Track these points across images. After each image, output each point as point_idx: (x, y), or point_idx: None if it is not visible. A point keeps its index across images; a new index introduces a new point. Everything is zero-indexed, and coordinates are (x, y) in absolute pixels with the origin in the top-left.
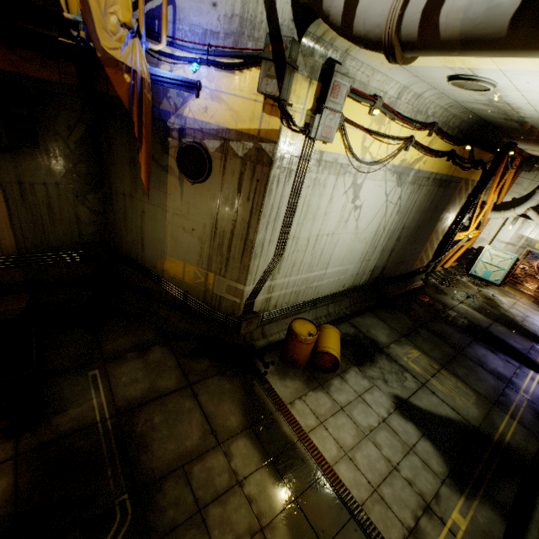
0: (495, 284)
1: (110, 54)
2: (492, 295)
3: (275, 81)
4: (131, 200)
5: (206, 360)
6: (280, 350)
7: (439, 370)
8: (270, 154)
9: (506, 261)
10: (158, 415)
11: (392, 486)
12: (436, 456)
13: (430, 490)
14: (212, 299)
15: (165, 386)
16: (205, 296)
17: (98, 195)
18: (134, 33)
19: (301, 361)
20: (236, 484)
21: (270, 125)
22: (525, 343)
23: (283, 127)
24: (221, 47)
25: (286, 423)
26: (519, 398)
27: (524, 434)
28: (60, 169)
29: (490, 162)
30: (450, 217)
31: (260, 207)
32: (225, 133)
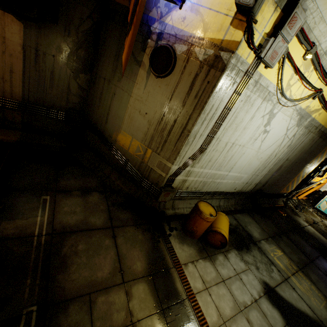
0: None
1: None
2: None
3: None
4: (108, 84)
5: (129, 212)
6: (183, 221)
7: (297, 271)
8: (225, 61)
9: None
10: (82, 244)
11: None
12: None
13: None
14: (145, 169)
15: (94, 222)
16: (140, 165)
17: (86, 76)
18: None
19: (197, 234)
20: (129, 325)
21: (233, 36)
22: None
23: (243, 40)
24: None
25: (179, 280)
26: None
27: None
28: (66, 48)
29: None
30: (316, 163)
31: (203, 104)
32: (193, 40)
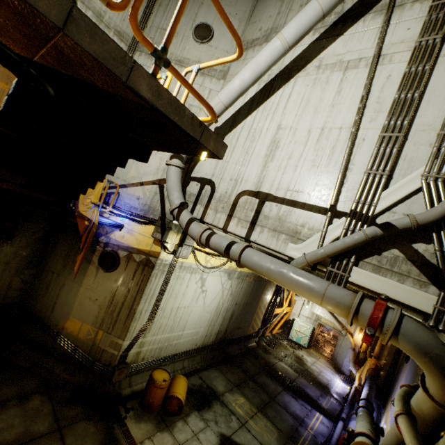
0: (304, 346)
1: (82, 213)
2: (301, 355)
3: (160, 234)
4: (58, 276)
5: (78, 406)
6: (141, 397)
7: (256, 413)
8: (154, 262)
9: (308, 329)
10: None
11: None
12: None
13: None
14: (96, 351)
15: (38, 430)
16: (92, 349)
17: (33, 271)
18: (97, 205)
19: (155, 405)
20: None
21: (156, 249)
22: (317, 391)
23: (162, 251)
24: (137, 214)
25: None
26: (306, 433)
27: None
28: (15, 254)
29: None
30: (268, 298)
31: (144, 289)
32: (131, 249)
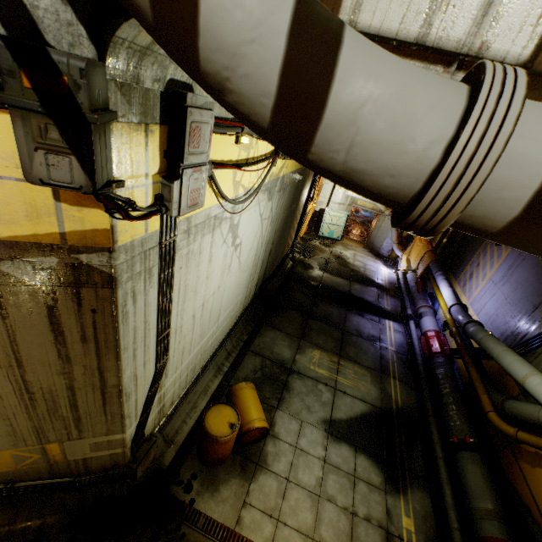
0: (338, 240)
1: None
2: (340, 252)
3: (72, 158)
4: None
5: None
6: (198, 452)
7: (339, 363)
8: (105, 268)
9: (342, 219)
10: None
11: (360, 538)
12: (372, 466)
13: (383, 511)
14: (70, 467)
15: None
16: (54, 469)
17: None
18: None
19: (228, 454)
20: None
21: (86, 222)
22: (374, 293)
23: (117, 222)
24: None
25: None
26: (391, 354)
27: (405, 390)
28: None
29: None
30: (304, 199)
31: (114, 343)
32: None
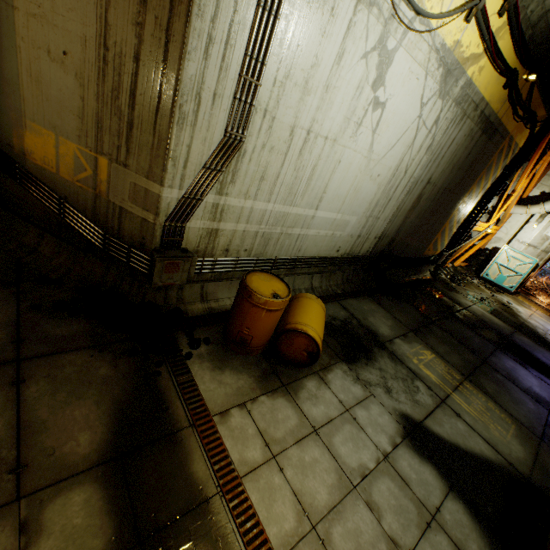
0: (509, 291)
1: None
2: (507, 301)
3: None
4: None
5: (81, 321)
6: (225, 323)
7: (461, 382)
8: None
9: (525, 265)
10: None
11: None
12: (476, 533)
13: None
14: (108, 214)
15: None
16: (96, 207)
17: None
18: None
19: (255, 343)
20: None
21: None
22: None
23: None
24: None
25: (202, 453)
26: None
27: None
28: None
29: (540, 124)
30: (479, 192)
31: None
32: None
